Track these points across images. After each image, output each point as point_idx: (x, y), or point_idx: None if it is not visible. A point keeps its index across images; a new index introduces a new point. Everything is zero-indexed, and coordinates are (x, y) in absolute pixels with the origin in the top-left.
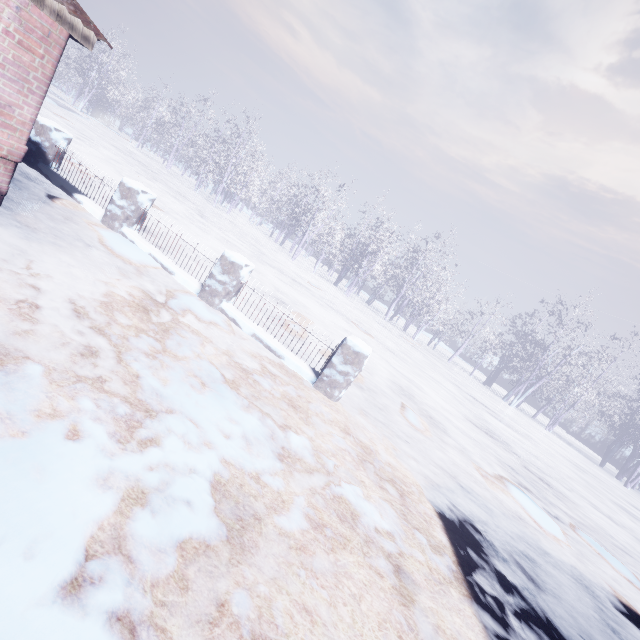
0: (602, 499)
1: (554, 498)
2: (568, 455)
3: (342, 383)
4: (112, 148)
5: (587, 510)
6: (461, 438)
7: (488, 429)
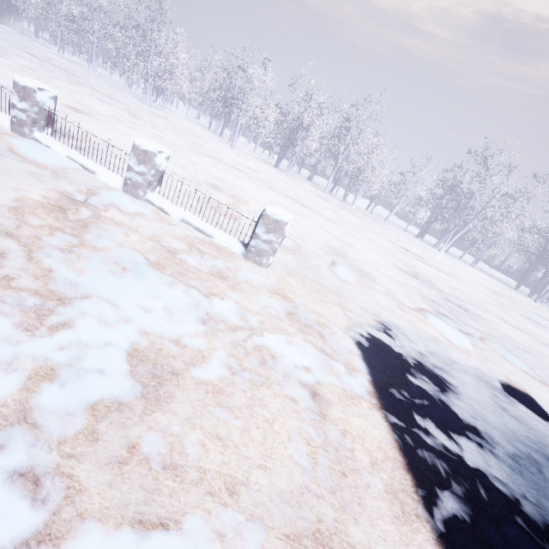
0: (512, 314)
1: (469, 319)
2: (487, 284)
3: (268, 251)
4: (27, 56)
5: (497, 324)
6: (388, 283)
7: (416, 273)
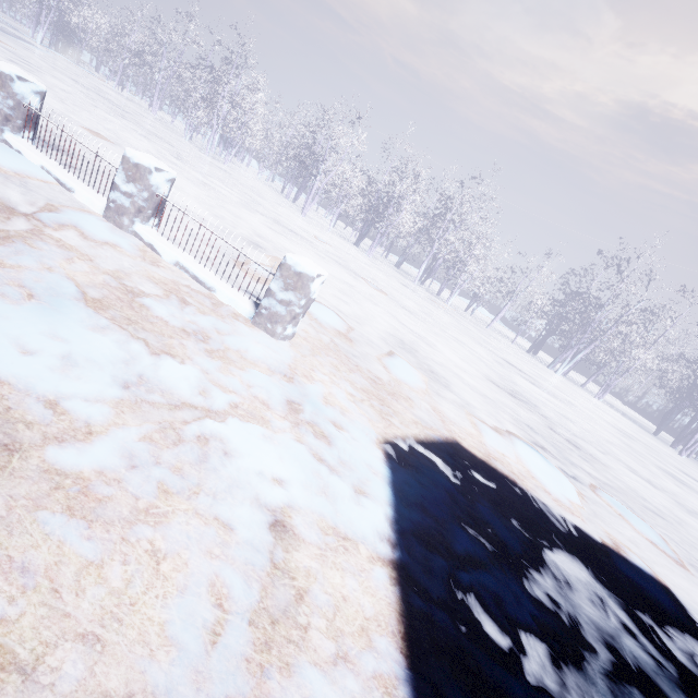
0: (645, 464)
1: (579, 459)
2: (616, 422)
3: (284, 316)
4: (69, 81)
5: (621, 473)
6: (469, 395)
7: (514, 391)
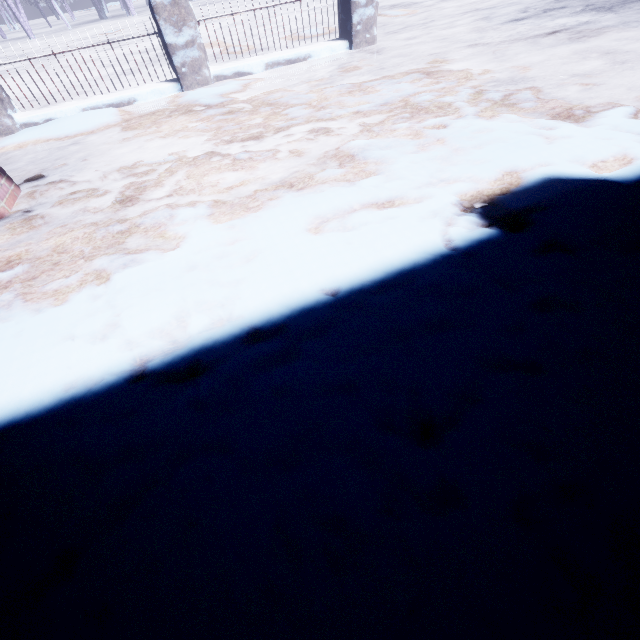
0: None
1: None
2: None
3: (374, 15)
4: None
5: None
6: None
7: None
